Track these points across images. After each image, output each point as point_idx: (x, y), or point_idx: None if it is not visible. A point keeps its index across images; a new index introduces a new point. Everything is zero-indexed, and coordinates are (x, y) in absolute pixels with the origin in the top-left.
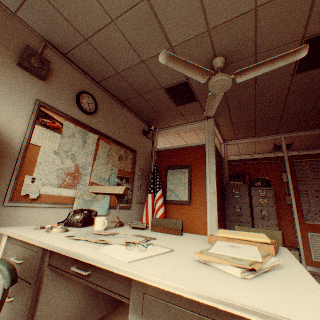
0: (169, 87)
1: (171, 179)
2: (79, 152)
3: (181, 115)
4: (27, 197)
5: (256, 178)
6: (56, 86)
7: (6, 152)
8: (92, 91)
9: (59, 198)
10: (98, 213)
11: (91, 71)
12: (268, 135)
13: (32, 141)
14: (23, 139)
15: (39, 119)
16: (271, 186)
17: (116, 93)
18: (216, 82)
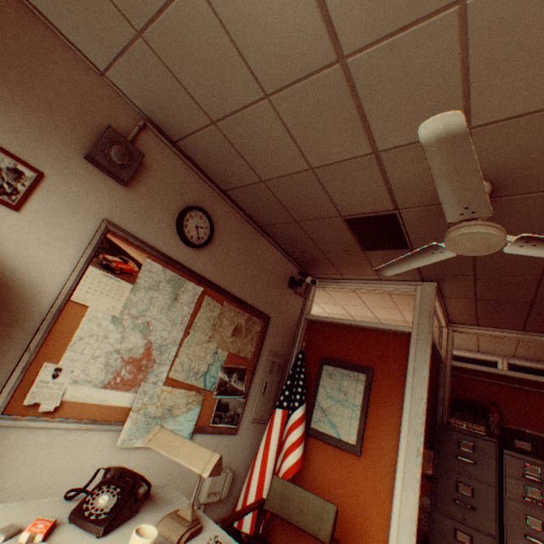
0: (355, 217)
1: (326, 384)
2: (159, 318)
3: (368, 264)
4: (35, 407)
5: (519, 429)
6: (146, 196)
7: (19, 315)
8: (209, 205)
9: (98, 409)
10: None
11: (214, 171)
12: None
13: (75, 296)
14: (58, 291)
15: (98, 255)
16: None
17: (252, 210)
18: (467, 236)
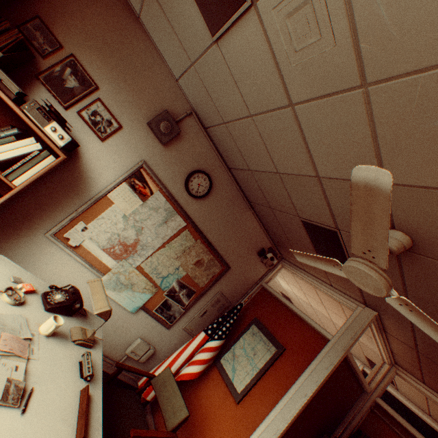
0: (308, 222)
1: (247, 339)
2: (150, 228)
3: None
4: (68, 240)
5: None
6: (174, 154)
7: (81, 192)
8: (215, 174)
9: (95, 260)
10: (123, 303)
11: (225, 153)
12: None
13: (110, 194)
14: (103, 189)
15: (131, 178)
16: None
17: (245, 188)
18: (355, 269)
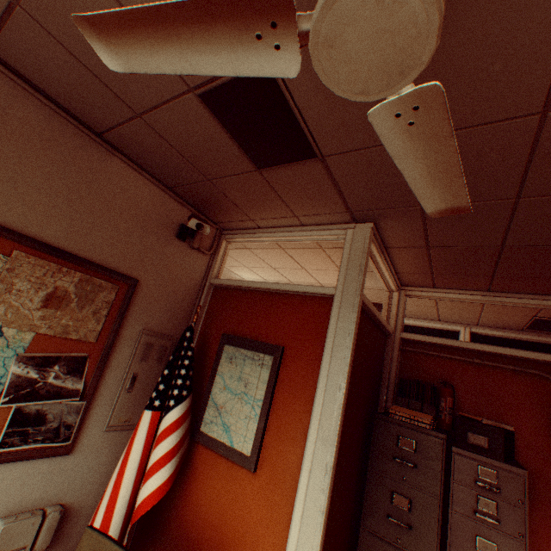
0: (212, 88)
1: (225, 372)
2: None
3: (277, 198)
4: None
5: (475, 419)
6: None
7: None
8: None
9: None
10: None
11: None
12: (528, 292)
13: None
14: None
15: None
16: (515, 444)
17: (63, 96)
18: (346, 3)
